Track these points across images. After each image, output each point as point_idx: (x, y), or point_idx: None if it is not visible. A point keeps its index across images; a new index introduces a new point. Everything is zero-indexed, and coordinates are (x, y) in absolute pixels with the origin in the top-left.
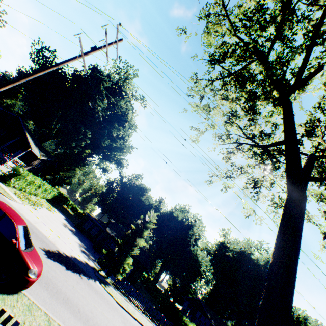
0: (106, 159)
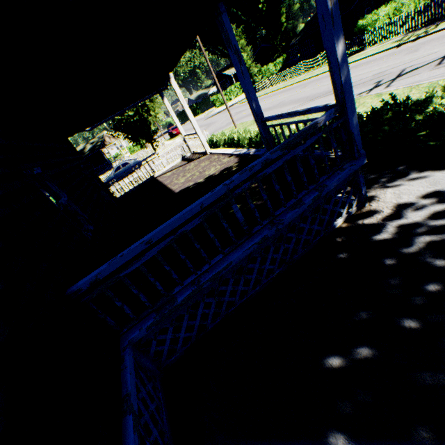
0: None
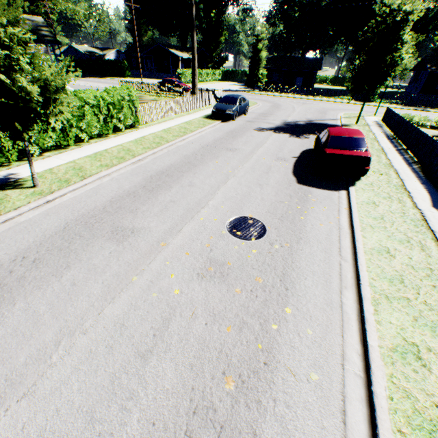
0: (235, 0)
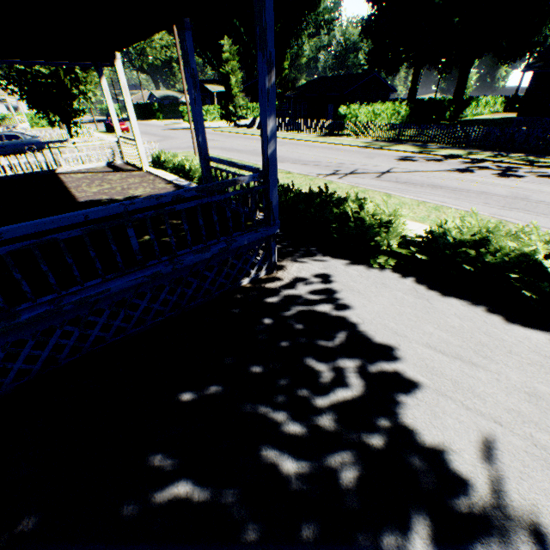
0: (302, 13)
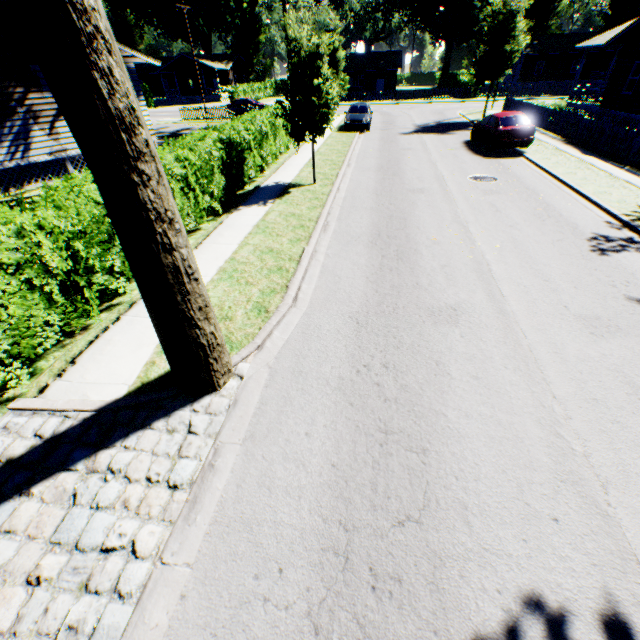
0: None
